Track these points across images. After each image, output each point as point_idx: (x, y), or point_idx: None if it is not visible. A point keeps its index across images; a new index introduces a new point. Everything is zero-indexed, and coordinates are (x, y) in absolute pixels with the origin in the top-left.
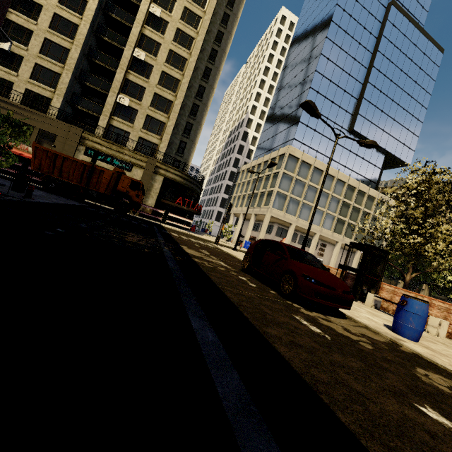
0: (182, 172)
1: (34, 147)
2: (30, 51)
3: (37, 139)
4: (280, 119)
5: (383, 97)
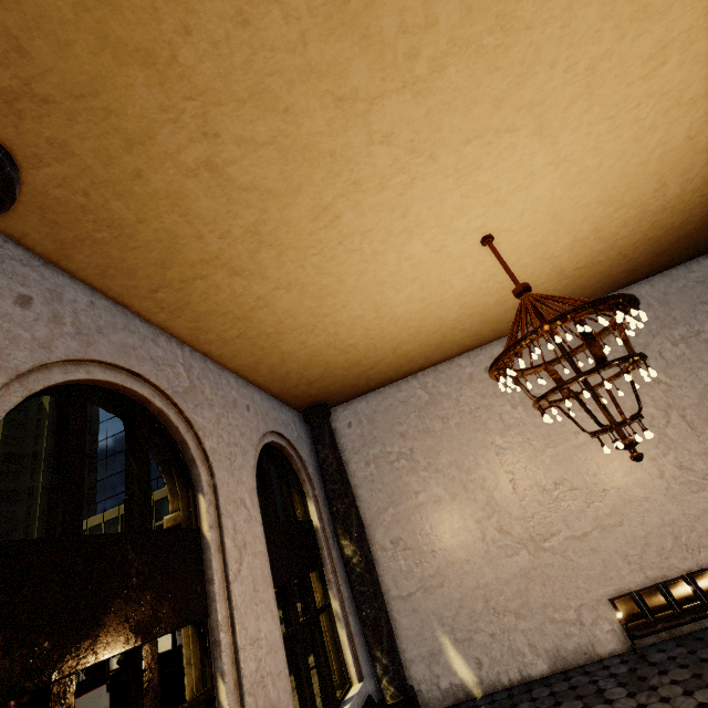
0: None
1: None
2: None
3: None
4: None
5: None
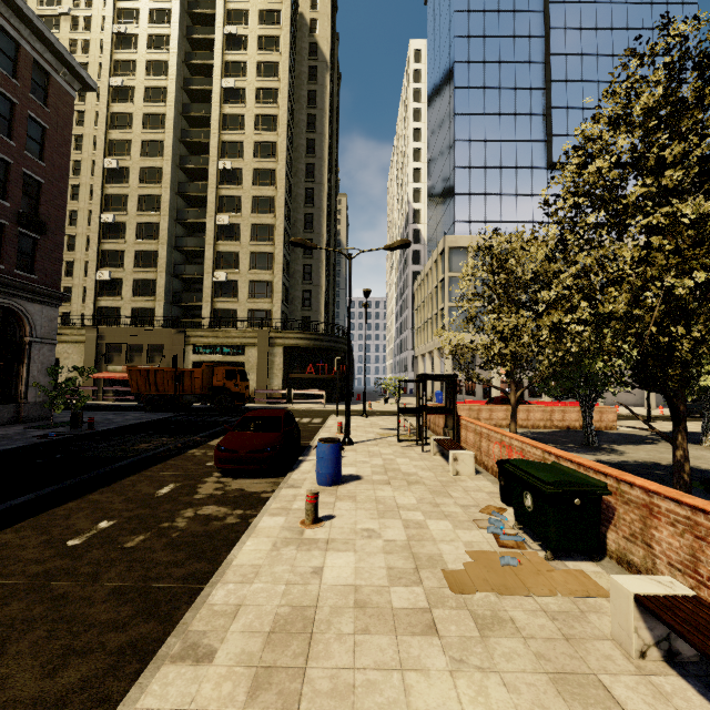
0: (304, 332)
1: (128, 371)
2: (127, 270)
3: (148, 356)
4: (437, 198)
5: (591, 88)
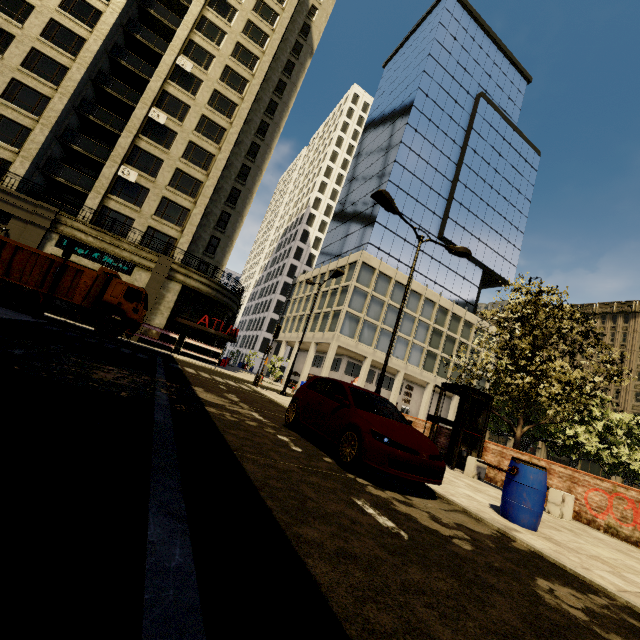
0: (211, 279)
1: None
2: None
3: None
4: (350, 216)
5: (476, 200)
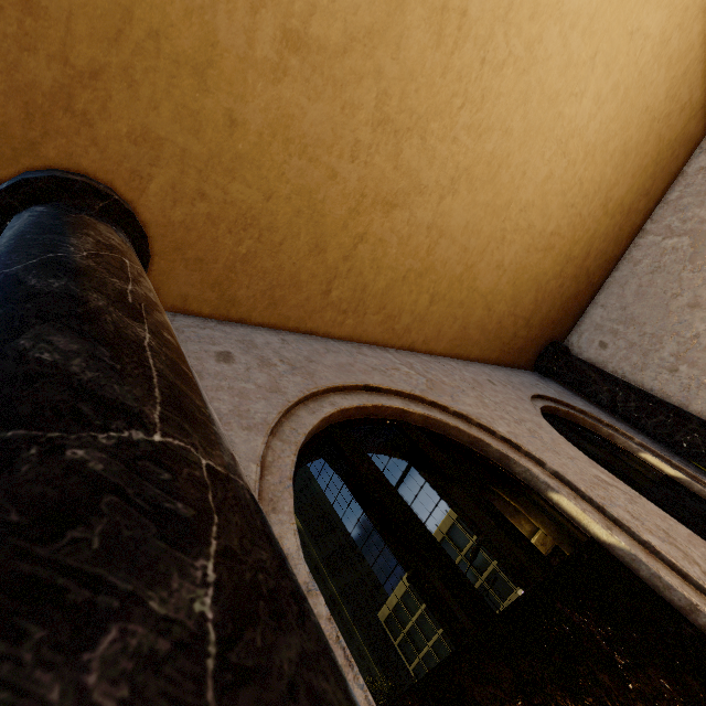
0: None
1: None
2: None
3: None
4: None
5: None
